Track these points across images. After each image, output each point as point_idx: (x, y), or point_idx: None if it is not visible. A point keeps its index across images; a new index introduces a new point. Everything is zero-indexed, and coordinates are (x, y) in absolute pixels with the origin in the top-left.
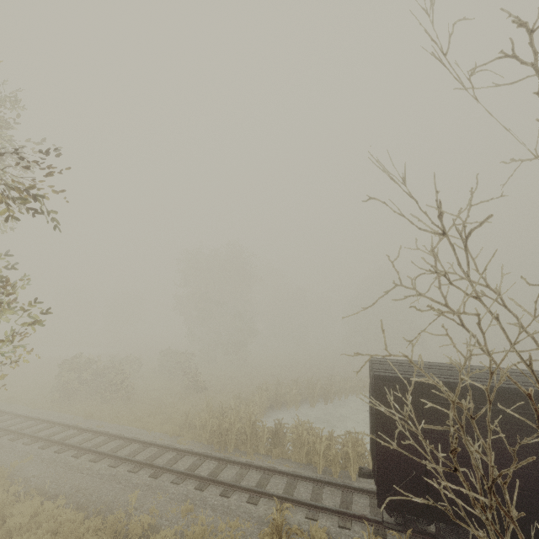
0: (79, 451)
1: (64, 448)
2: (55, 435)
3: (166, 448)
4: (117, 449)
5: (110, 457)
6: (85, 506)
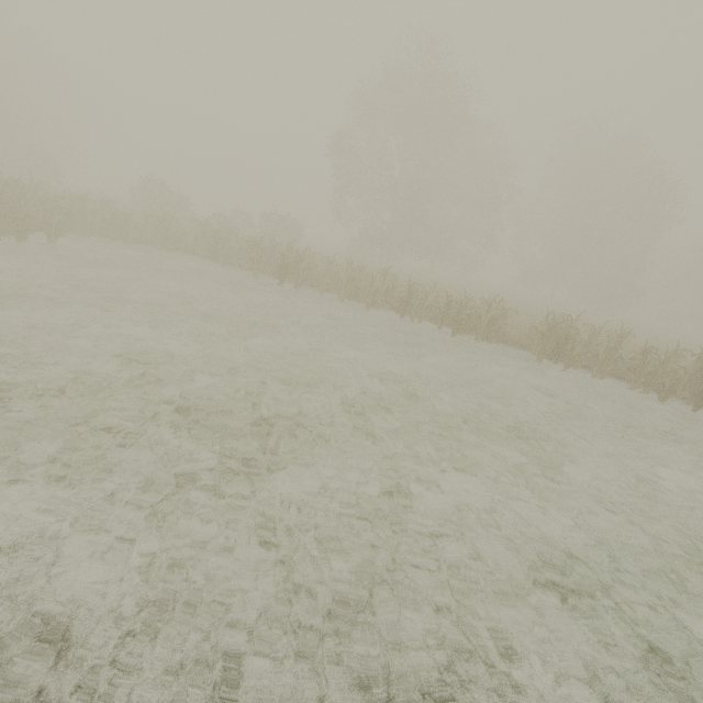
0: None
1: None
2: None
3: None
4: None
5: None
6: None
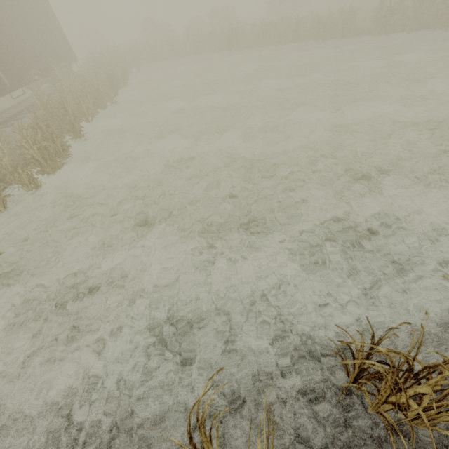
0: None
1: None
2: None
3: None
4: None
5: None
6: None
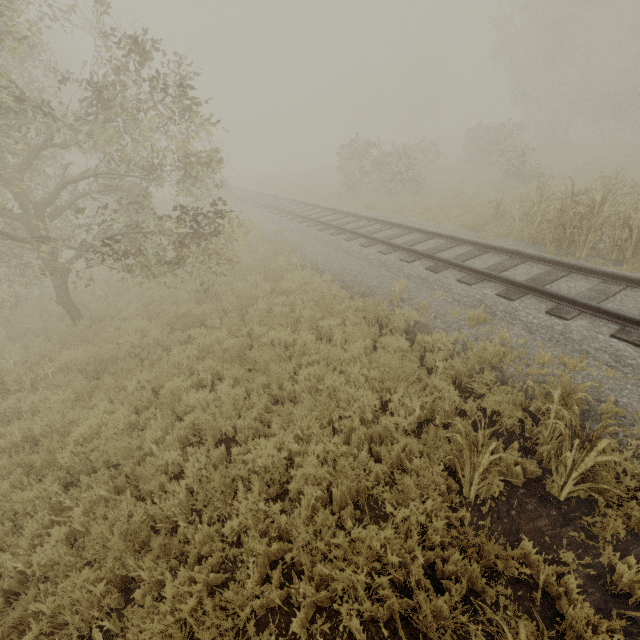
0: (351, 236)
1: (338, 232)
2: (333, 221)
3: (457, 241)
4: (391, 237)
5: (381, 244)
6: (349, 286)
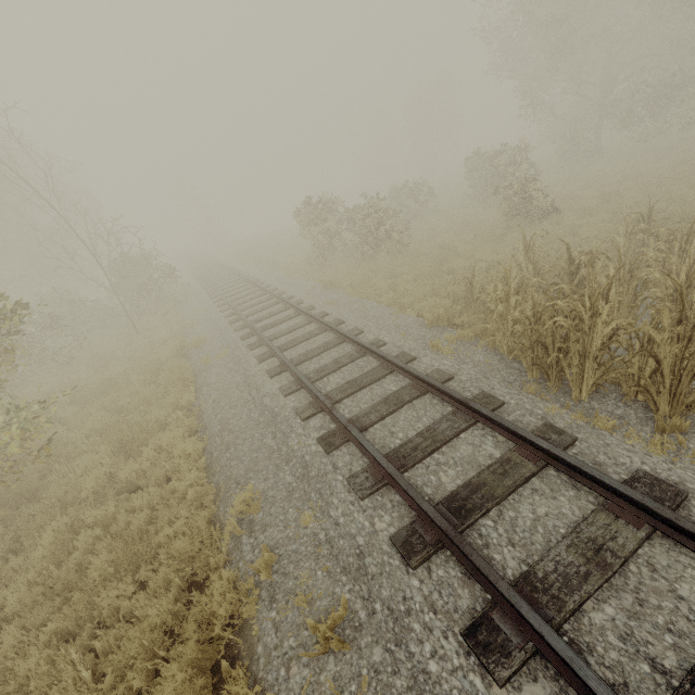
0: (267, 351)
1: (258, 342)
2: (270, 318)
3: (391, 364)
4: (314, 353)
5: (291, 371)
6: (212, 470)
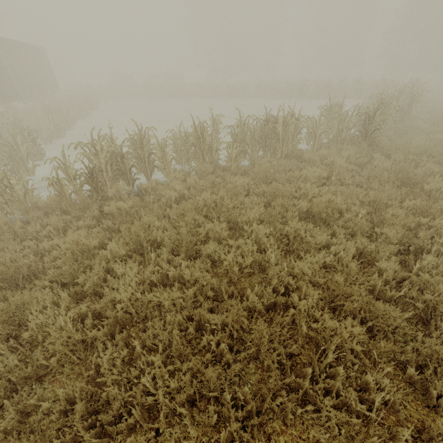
0: None
1: None
2: None
3: None
4: None
5: None
6: None
